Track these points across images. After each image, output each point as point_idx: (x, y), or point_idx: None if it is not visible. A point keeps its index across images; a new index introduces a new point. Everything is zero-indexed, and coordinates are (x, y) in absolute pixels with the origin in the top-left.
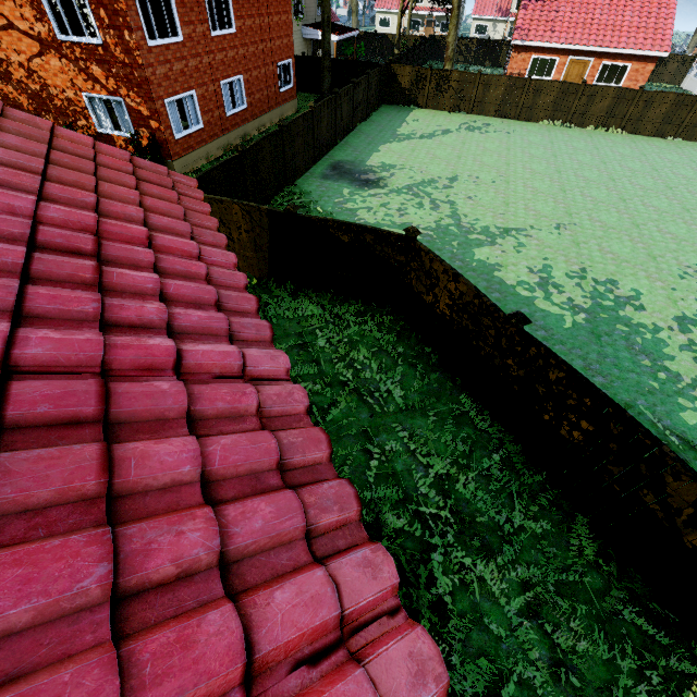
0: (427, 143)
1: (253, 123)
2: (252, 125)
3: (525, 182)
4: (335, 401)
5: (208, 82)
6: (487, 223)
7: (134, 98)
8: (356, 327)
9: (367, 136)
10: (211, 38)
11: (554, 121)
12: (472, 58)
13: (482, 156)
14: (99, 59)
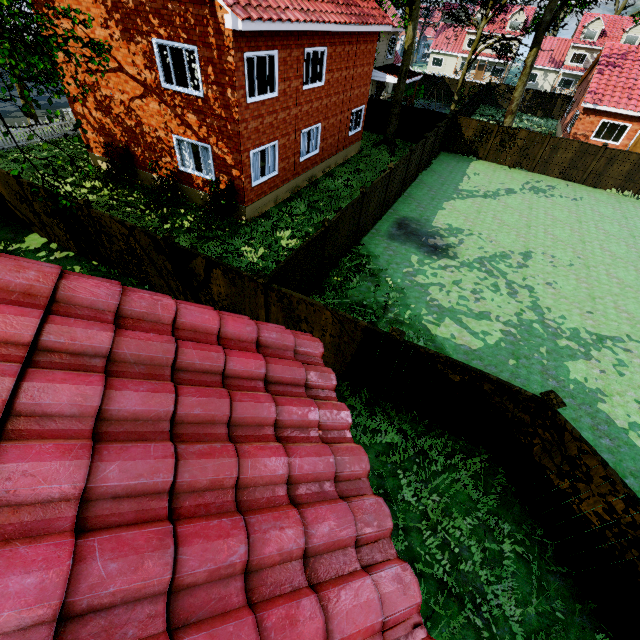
0: (492, 204)
1: (320, 165)
2: (319, 167)
3: (607, 269)
4: (432, 612)
5: (291, 131)
6: (575, 324)
7: (222, 147)
8: (446, 474)
9: (430, 189)
10: (302, 92)
11: (624, 191)
12: (524, 106)
13: (553, 227)
14: (196, 109)
